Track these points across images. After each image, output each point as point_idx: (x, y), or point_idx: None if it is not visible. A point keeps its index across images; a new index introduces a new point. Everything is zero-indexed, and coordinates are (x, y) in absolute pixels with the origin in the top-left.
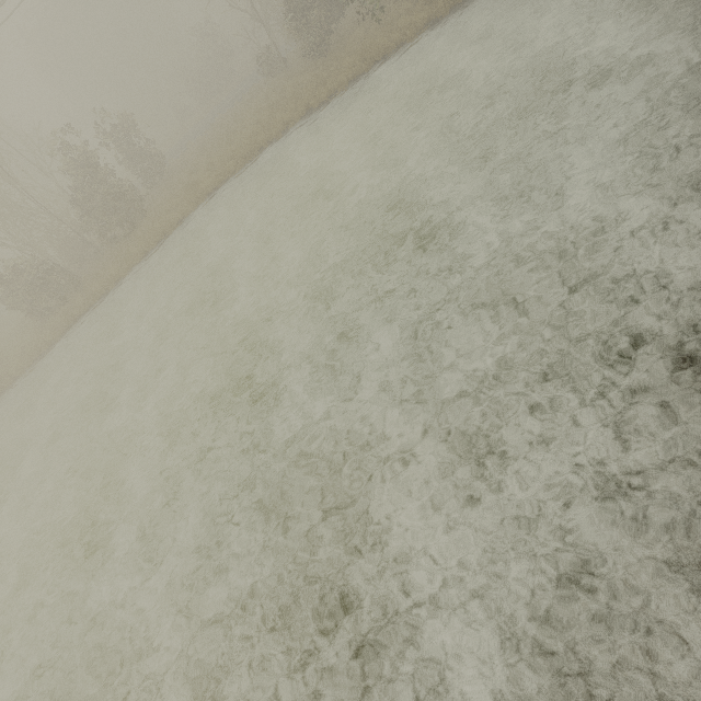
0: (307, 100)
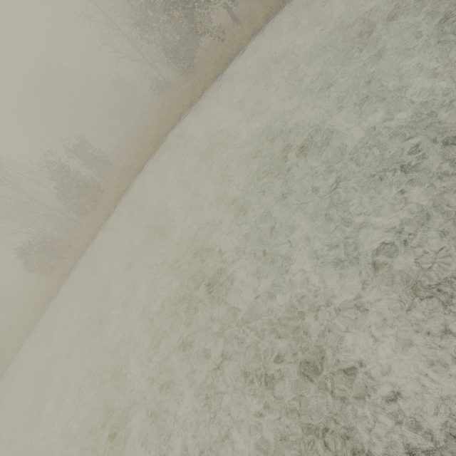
0: (189, 98)
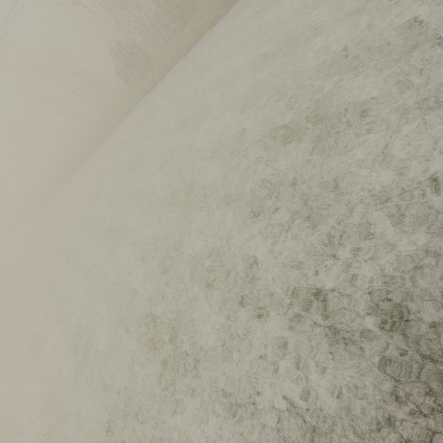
0: None
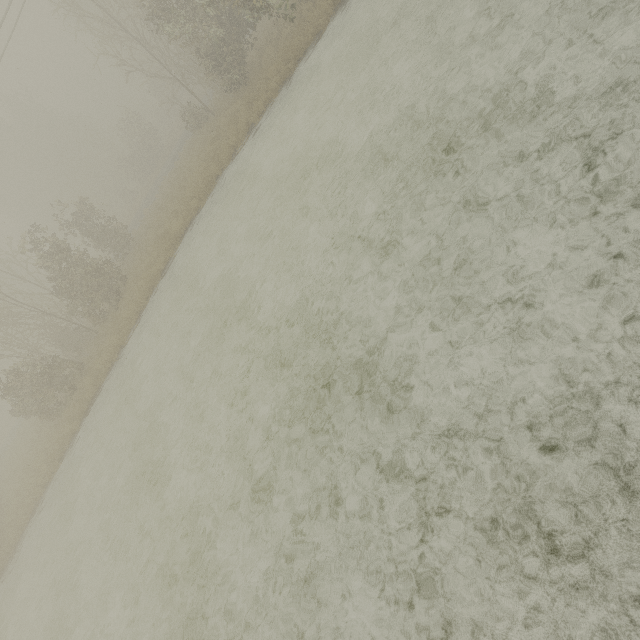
0: (245, 119)
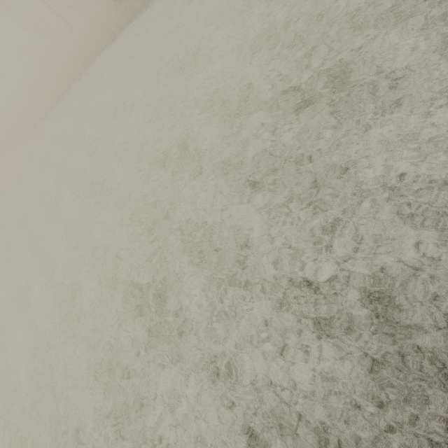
0: None
